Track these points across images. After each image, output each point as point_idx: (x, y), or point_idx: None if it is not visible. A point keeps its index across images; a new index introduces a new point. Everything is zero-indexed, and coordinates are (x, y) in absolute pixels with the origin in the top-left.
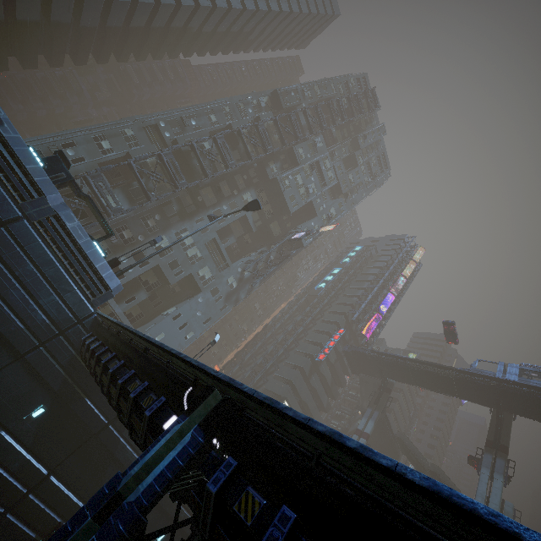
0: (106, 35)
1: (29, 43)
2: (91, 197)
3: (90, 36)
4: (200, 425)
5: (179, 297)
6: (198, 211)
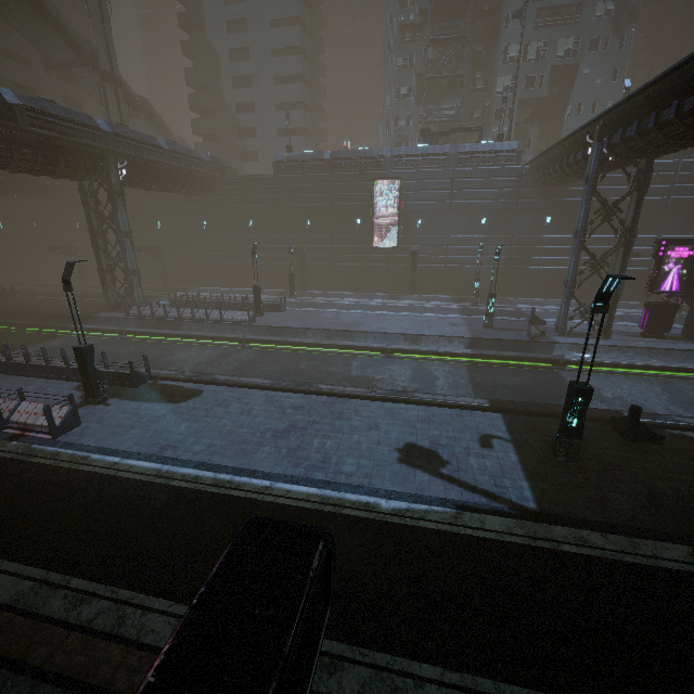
0: (313, 35)
1: (317, 108)
2: (438, 127)
3: (314, 53)
4: (597, 141)
5: (563, 93)
6: (497, 19)
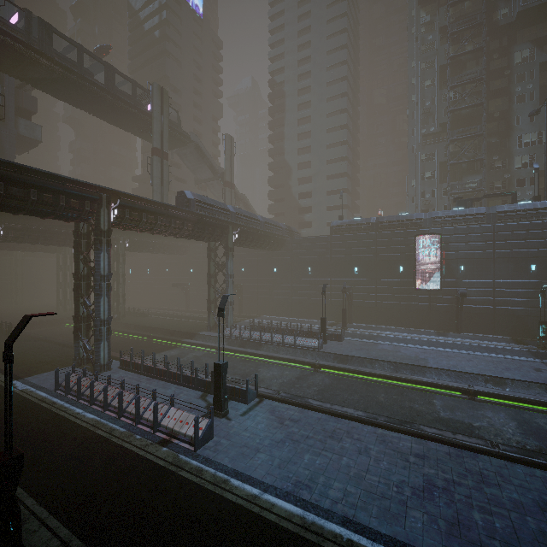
0: (353, 149)
1: (355, 192)
2: (462, 196)
3: (353, 160)
4: None
5: None
6: (507, 120)
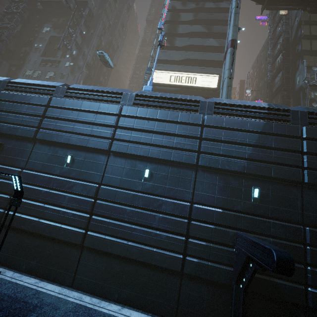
0: None
1: None
2: None
3: None
4: None
5: None
6: (25, 60)
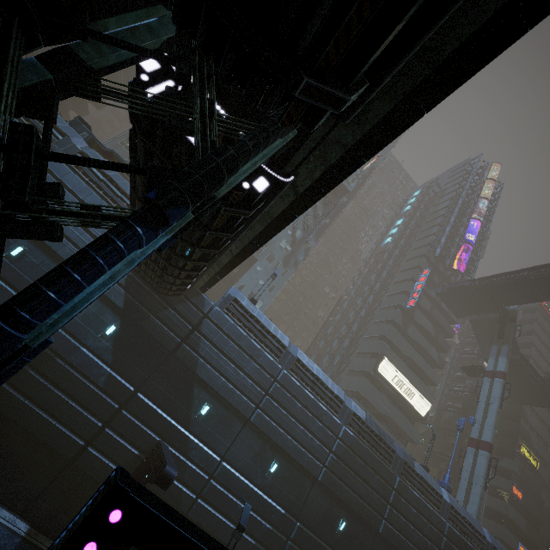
0: None
1: None
2: None
3: None
4: None
5: (239, 276)
6: None
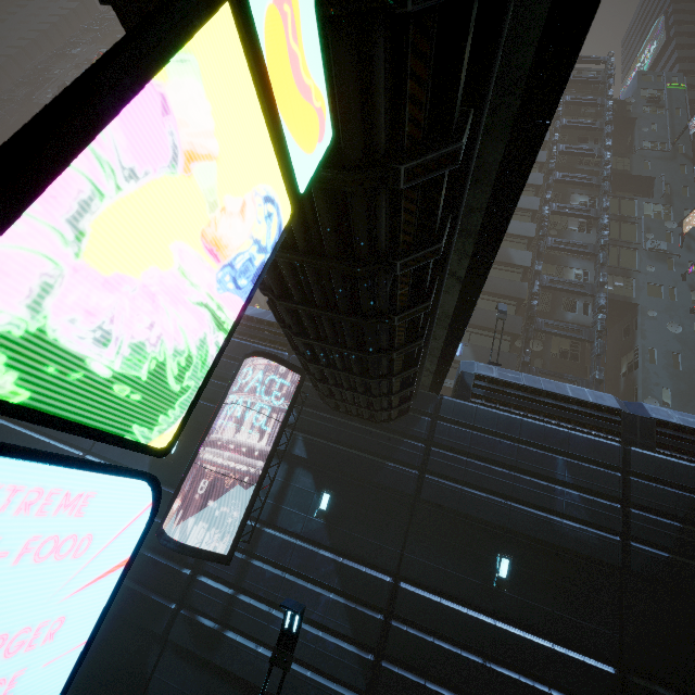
0: None
1: None
2: None
3: None
4: None
5: None
6: None
